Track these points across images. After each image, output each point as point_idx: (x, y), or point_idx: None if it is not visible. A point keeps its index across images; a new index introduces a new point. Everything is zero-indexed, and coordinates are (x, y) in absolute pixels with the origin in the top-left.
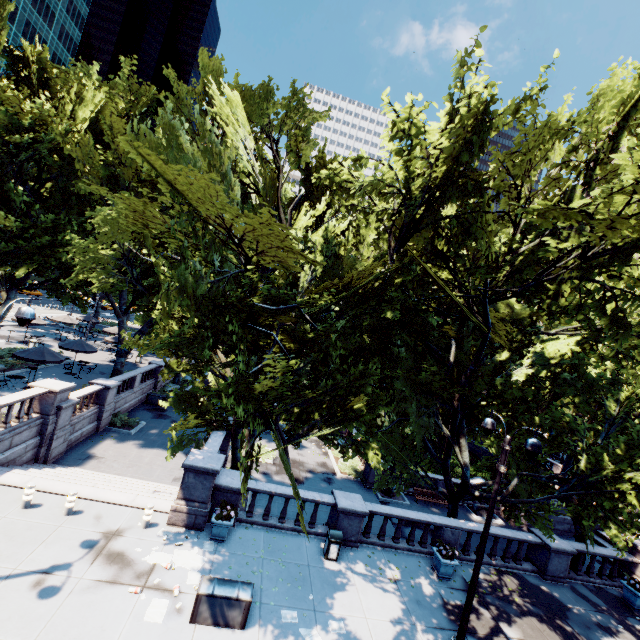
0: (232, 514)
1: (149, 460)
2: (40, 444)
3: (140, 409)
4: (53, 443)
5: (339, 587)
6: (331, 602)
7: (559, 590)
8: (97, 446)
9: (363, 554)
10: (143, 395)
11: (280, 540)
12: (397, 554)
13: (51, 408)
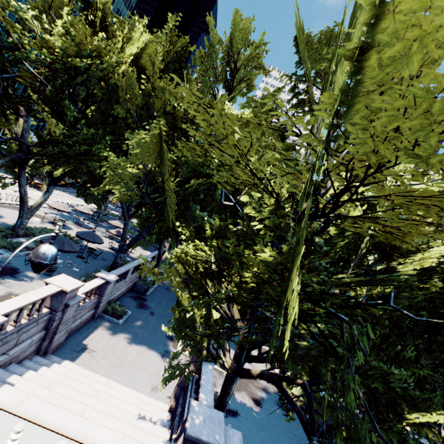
0: None
1: (132, 359)
2: (44, 337)
3: (127, 296)
4: (55, 336)
5: None
6: None
7: None
8: (91, 335)
9: None
10: (131, 283)
11: None
12: None
13: (60, 305)
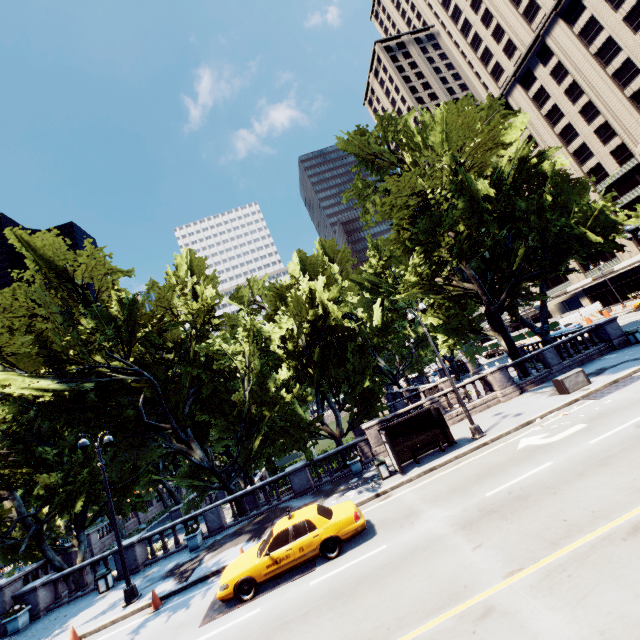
0: (16, 608)
1: None
2: None
3: None
4: None
5: (90, 606)
6: (72, 619)
7: (300, 499)
8: None
9: (141, 572)
10: None
11: (74, 603)
12: (174, 555)
13: None
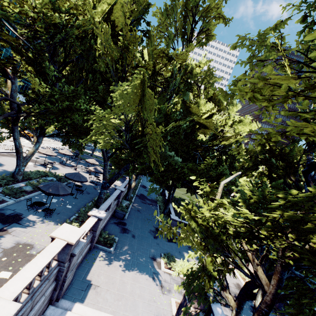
0: None
1: (130, 288)
2: (55, 287)
3: (111, 223)
4: (65, 283)
5: None
6: None
7: None
8: (92, 269)
9: None
10: (112, 211)
11: None
12: None
13: (66, 257)
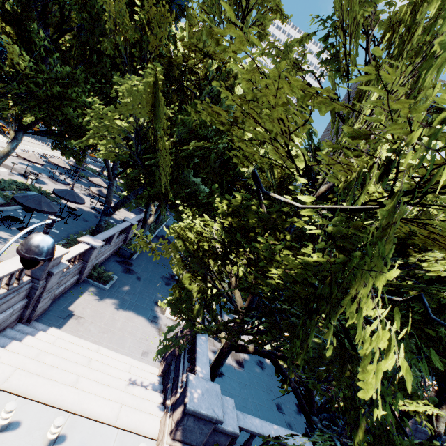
0: None
1: (121, 325)
2: (26, 305)
3: (112, 260)
4: (39, 304)
5: None
6: None
7: None
8: (77, 301)
9: None
10: (116, 247)
11: None
12: None
13: (42, 274)
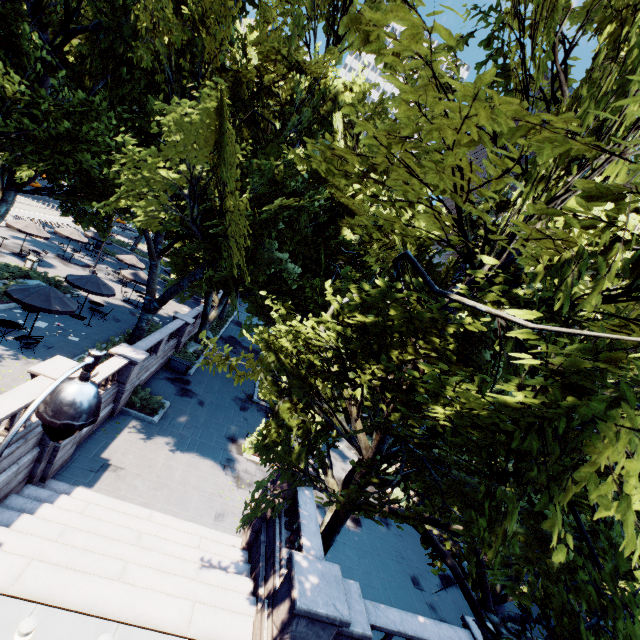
0: None
1: (181, 475)
2: (38, 457)
3: (160, 378)
4: (57, 454)
5: None
6: None
7: None
8: (113, 444)
9: None
10: (164, 358)
11: None
12: None
13: None
